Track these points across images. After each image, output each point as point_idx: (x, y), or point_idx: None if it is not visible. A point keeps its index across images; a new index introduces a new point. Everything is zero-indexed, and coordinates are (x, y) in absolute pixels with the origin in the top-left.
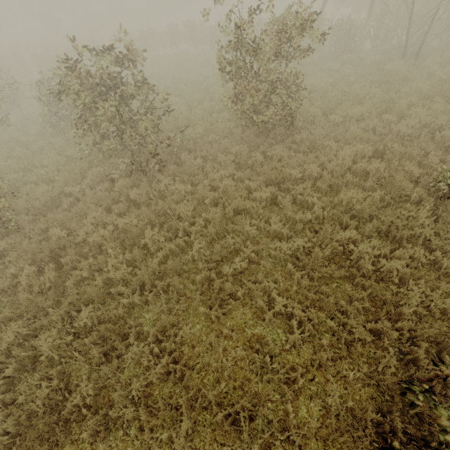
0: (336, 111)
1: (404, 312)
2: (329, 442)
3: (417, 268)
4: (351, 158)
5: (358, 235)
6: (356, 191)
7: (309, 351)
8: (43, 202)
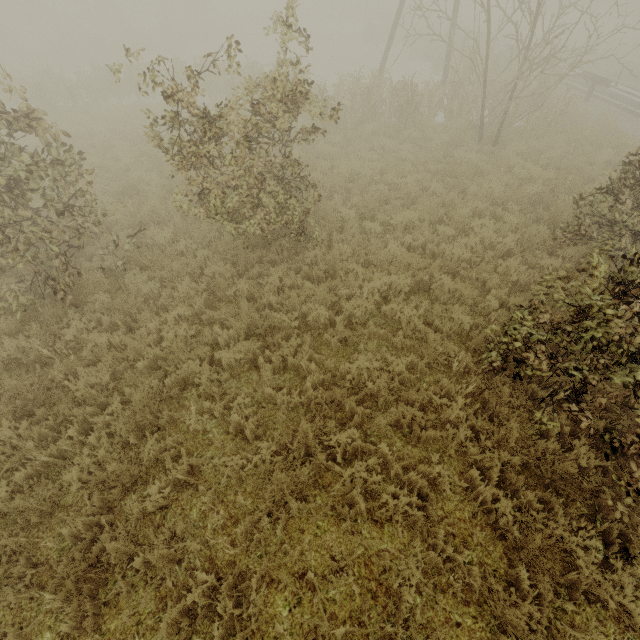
0: (377, 214)
1: (404, 598)
2: None
3: (445, 498)
4: (377, 297)
5: (359, 440)
6: (372, 356)
7: None
8: None
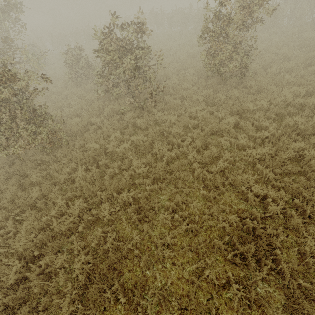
0: (272, 66)
1: None
2: (307, 274)
3: None
4: (292, 96)
5: (307, 145)
6: (300, 117)
7: (281, 219)
8: (79, 127)
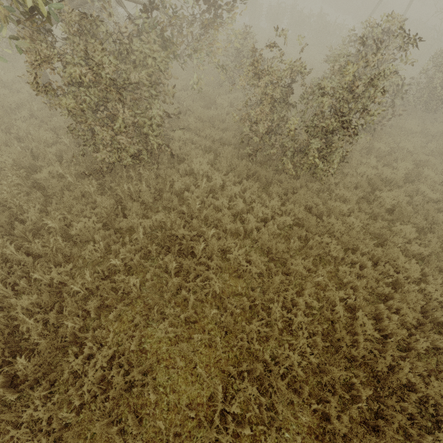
0: None
1: None
2: None
3: None
4: None
5: None
6: None
7: None
8: None
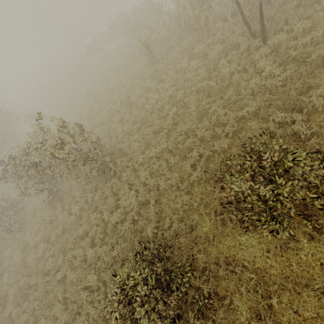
0: (150, 144)
1: None
2: None
3: (113, 311)
4: (120, 214)
5: (94, 282)
6: (108, 247)
7: None
8: (30, 212)
